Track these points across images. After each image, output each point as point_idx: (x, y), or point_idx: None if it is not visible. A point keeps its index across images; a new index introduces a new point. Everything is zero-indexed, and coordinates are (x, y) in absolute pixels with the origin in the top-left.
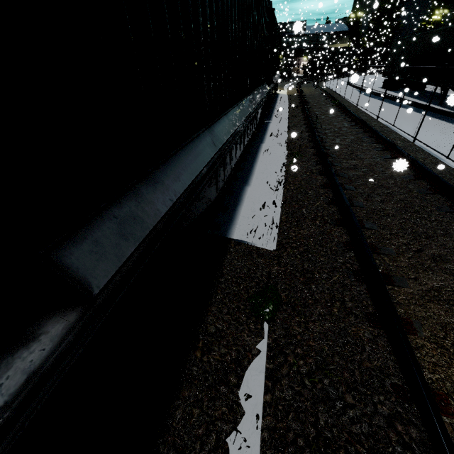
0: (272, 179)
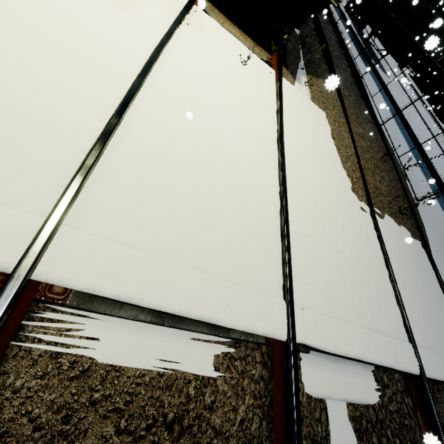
0: None
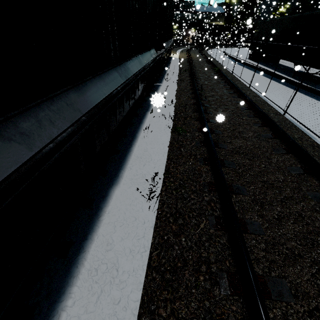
0: (150, 169)
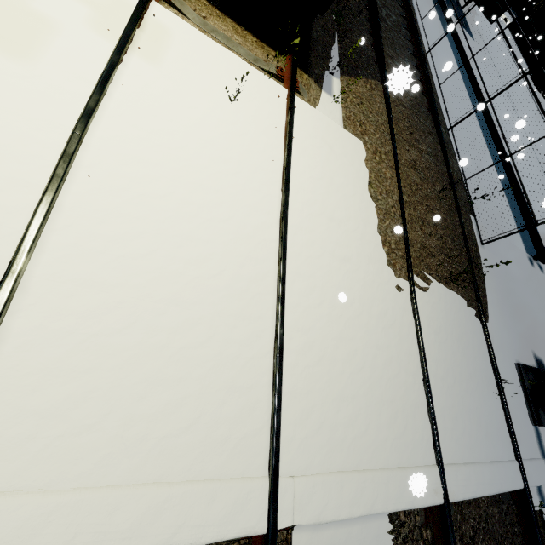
0: None
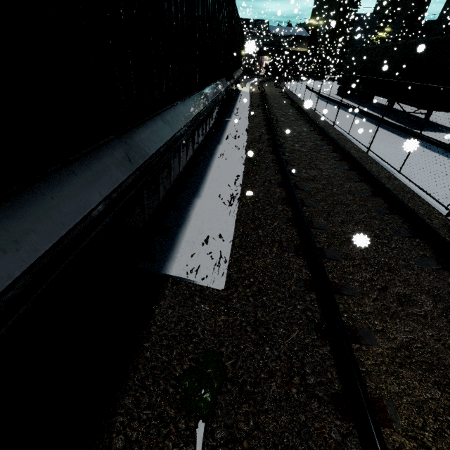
0: (227, 190)
